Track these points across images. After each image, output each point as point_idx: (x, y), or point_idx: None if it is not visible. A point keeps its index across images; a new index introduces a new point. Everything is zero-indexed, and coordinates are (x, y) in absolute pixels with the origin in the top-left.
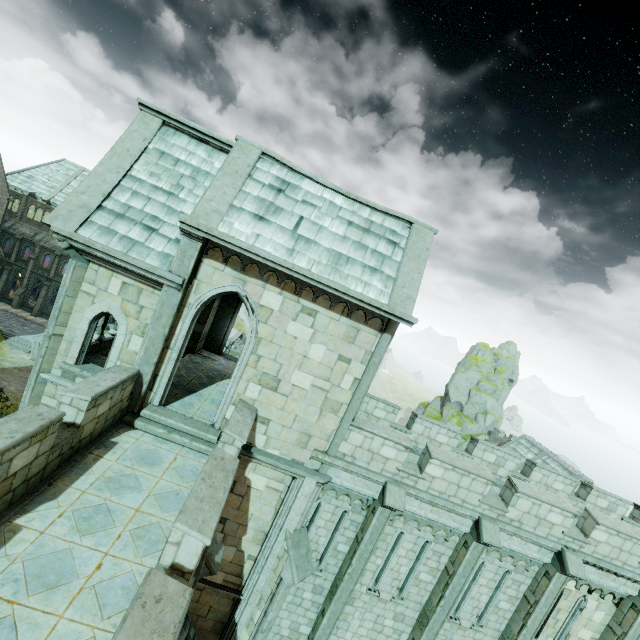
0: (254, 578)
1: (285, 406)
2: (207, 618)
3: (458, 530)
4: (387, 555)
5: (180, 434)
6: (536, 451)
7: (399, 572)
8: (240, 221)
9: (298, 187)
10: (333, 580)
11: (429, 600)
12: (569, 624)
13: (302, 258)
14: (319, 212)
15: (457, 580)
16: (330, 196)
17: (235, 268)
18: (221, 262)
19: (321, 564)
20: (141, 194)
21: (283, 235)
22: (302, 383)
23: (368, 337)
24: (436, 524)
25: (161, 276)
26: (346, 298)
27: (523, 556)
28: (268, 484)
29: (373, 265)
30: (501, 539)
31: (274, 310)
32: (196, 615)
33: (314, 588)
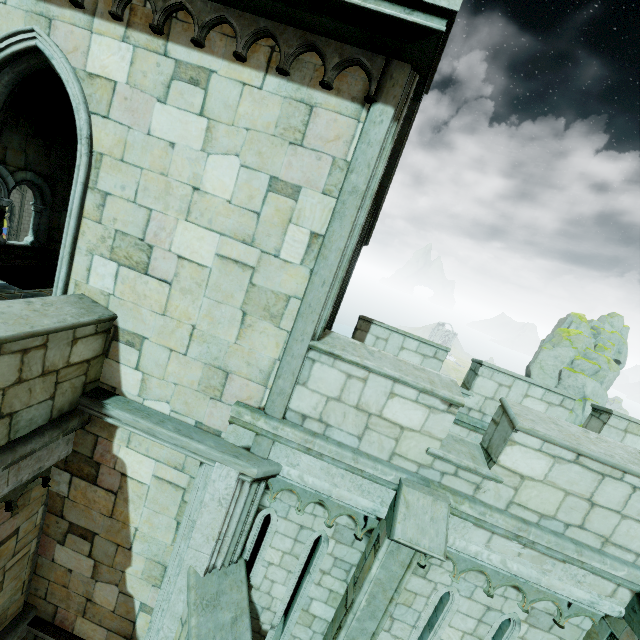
0: None
1: (168, 307)
2: None
3: (590, 607)
4: (417, 636)
5: None
6: None
7: None
8: None
9: None
10: None
11: None
12: None
13: None
14: None
15: None
16: None
17: None
18: None
19: (282, 635)
20: None
21: None
22: (196, 253)
23: (336, 123)
24: (531, 585)
25: None
26: None
27: None
28: (157, 472)
29: None
30: None
31: (117, 82)
32: None
33: None
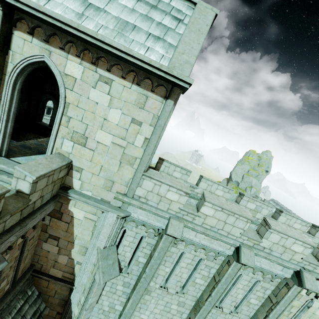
0: (80, 276)
1: (92, 159)
2: (54, 297)
3: (224, 253)
4: (173, 266)
5: (9, 176)
6: (278, 207)
7: (181, 277)
8: None
9: None
10: (136, 279)
11: (201, 295)
12: (298, 315)
13: (90, 22)
14: None
15: (221, 286)
16: None
17: (40, 39)
18: (28, 34)
19: (128, 269)
20: None
21: (74, 2)
22: (104, 141)
23: (155, 103)
24: (208, 248)
25: None
26: (129, 59)
27: (270, 272)
28: (85, 215)
29: (157, 34)
30: (255, 260)
31: (77, 79)
32: (47, 295)
33: (124, 283)
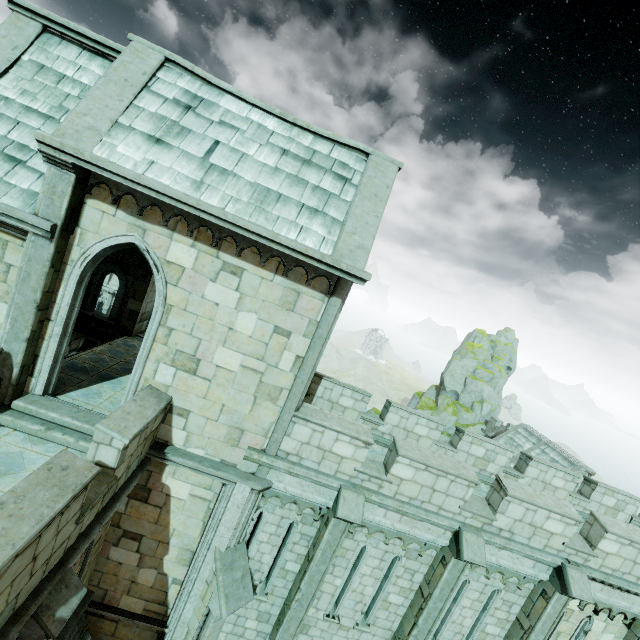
0: (180, 607)
1: (208, 393)
2: None
3: (434, 543)
4: (348, 574)
5: (64, 431)
6: (534, 440)
7: (363, 594)
8: (127, 143)
9: (215, 104)
10: (282, 605)
11: (400, 626)
12: None
13: (213, 193)
14: (242, 137)
15: (433, 604)
16: (259, 117)
17: (130, 212)
18: (111, 204)
19: (267, 586)
20: (6, 116)
21: (188, 163)
22: (228, 363)
23: (312, 302)
24: (407, 536)
25: (21, 220)
26: (274, 247)
27: (515, 572)
28: (192, 492)
29: (314, 205)
30: (487, 553)
31: (186, 268)
32: None
33: (259, 615)
